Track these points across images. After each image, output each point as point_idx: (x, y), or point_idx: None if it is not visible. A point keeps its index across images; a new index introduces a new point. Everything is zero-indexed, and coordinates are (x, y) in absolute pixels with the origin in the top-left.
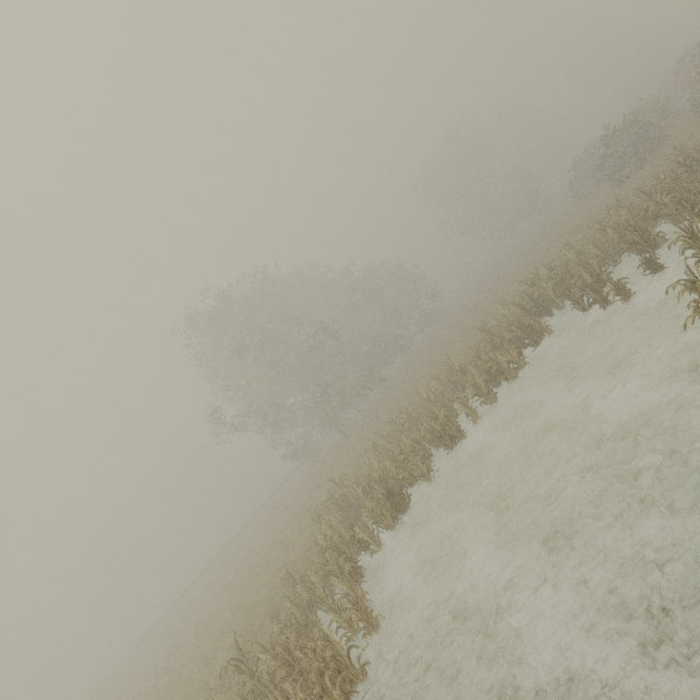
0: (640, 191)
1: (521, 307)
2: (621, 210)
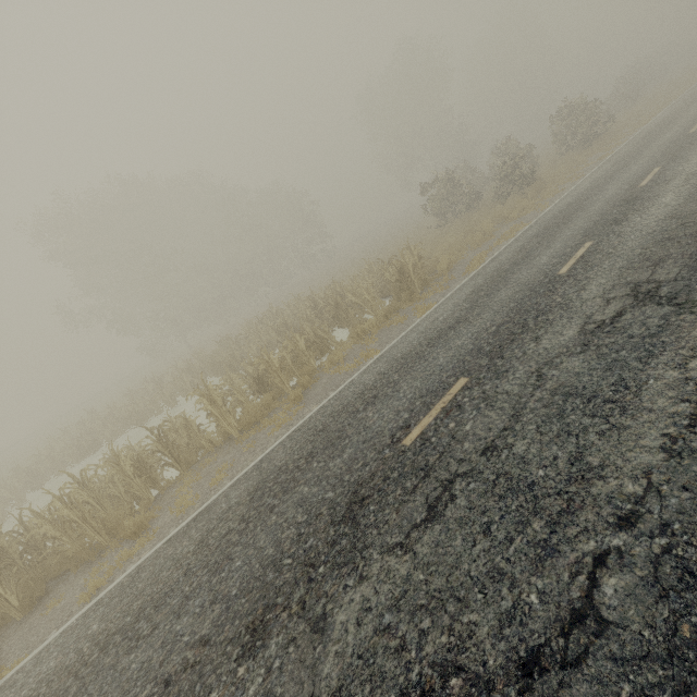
0: (310, 299)
1: (235, 341)
2: (307, 302)
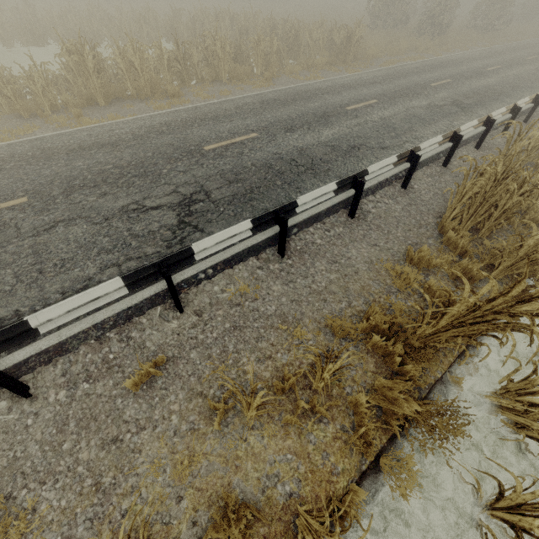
0: (272, 20)
1: (192, 19)
2: (266, 22)
